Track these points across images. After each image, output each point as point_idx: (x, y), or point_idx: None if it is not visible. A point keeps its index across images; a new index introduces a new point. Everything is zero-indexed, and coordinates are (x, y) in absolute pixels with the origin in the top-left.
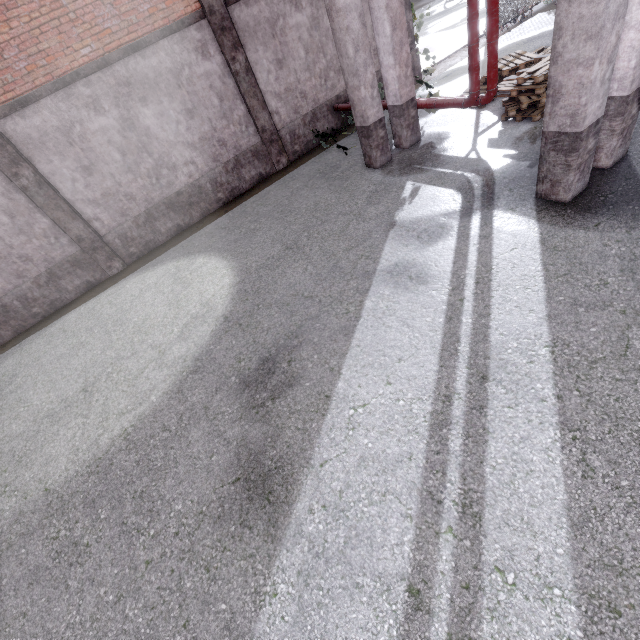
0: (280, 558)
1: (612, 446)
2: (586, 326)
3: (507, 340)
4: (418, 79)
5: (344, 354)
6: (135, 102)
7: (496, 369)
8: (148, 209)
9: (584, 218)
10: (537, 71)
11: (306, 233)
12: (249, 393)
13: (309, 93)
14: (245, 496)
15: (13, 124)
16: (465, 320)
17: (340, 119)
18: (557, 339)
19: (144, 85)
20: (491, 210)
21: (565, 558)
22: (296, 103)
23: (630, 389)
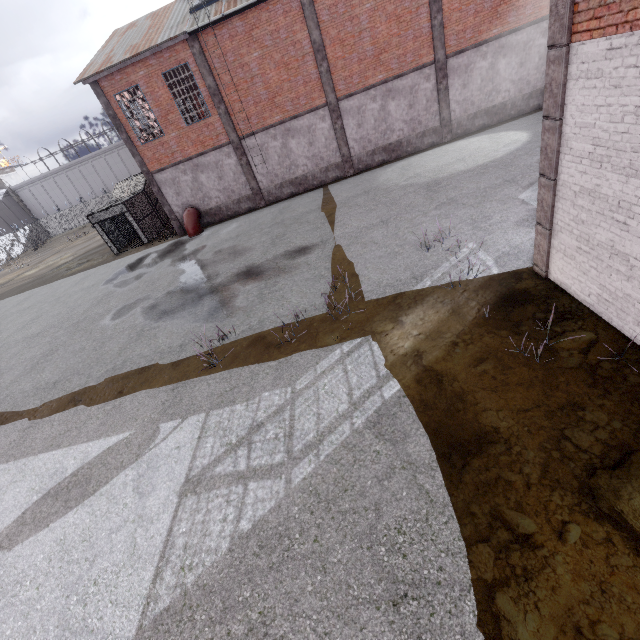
0: None
1: None
2: None
3: None
4: None
5: None
6: (500, 56)
7: None
8: (476, 112)
9: None
10: None
11: None
12: None
13: None
14: None
15: (451, 61)
16: None
17: None
18: None
19: (508, 48)
20: None
21: None
22: None
23: None
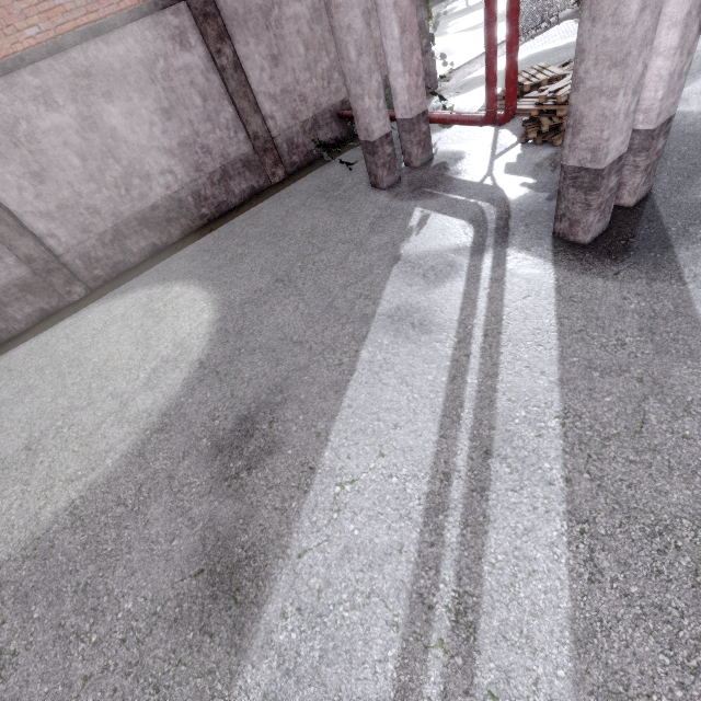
0: (244, 676)
1: (622, 543)
2: (600, 394)
3: (515, 407)
4: (434, 86)
5: (334, 416)
6: (97, 97)
7: (501, 442)
8: (116, 225)
9: (603, 264)
10: (560, 90)
11: (300, 263)
12: (222, 460)
13: (310, 96)
14: (208, 593)
15: None
16: (470, 380)
17: (345, 128)
18: (569, 409)
19: (108, 77)
20: (505, 248)
21: (566, 682)
22: (294, 107)
23: (644, 473)
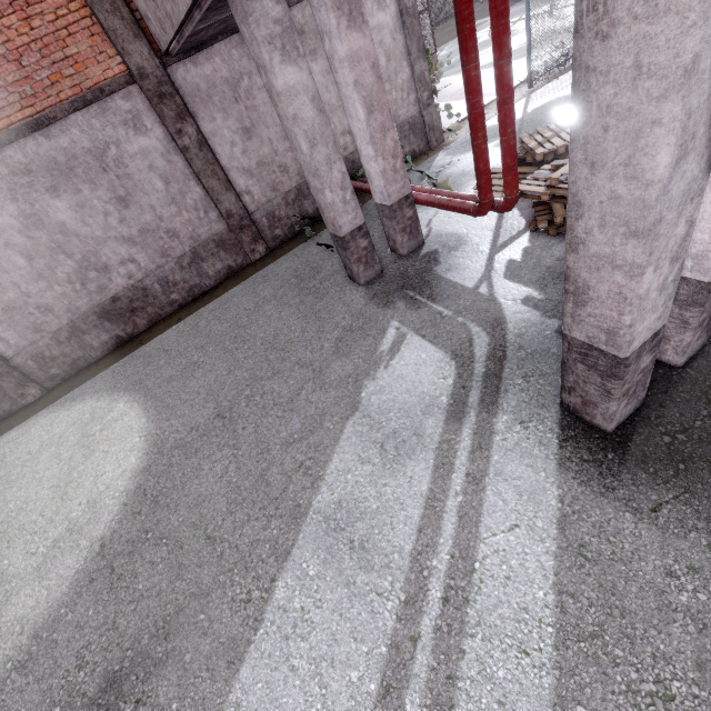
0: None
1: None
2: None
3: None
4: (439, 140)
5: None
6: (41, 193)
7: None
8: (72, 321)
9: (635, 482)
10: None
11: (248, 390)
12: None
13: (291, 165)
14: None
15: None
16: (410, 706)
17: None
18: None
19: (52, 171)
20: (492, 416)
21: None
22: (274, 179)
23: None
